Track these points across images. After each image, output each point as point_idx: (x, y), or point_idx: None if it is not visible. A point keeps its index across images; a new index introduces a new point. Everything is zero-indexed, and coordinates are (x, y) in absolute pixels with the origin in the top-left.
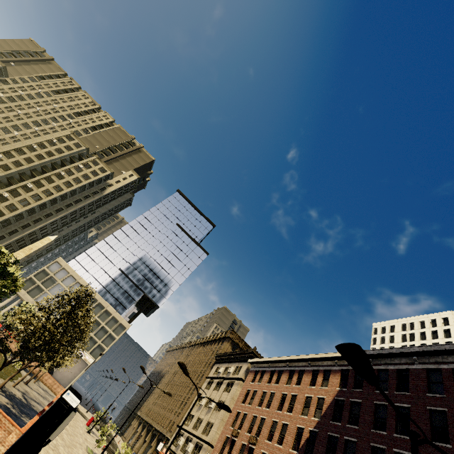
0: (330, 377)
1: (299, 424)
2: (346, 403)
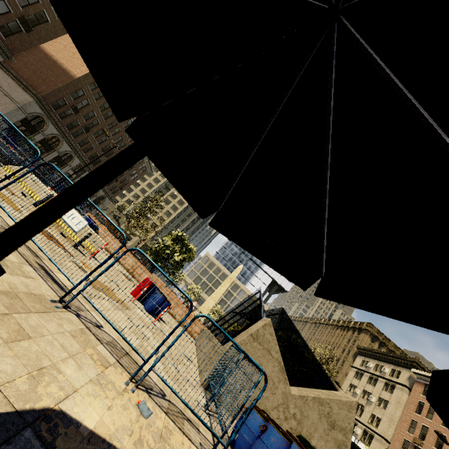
0: None
1: None
2: None
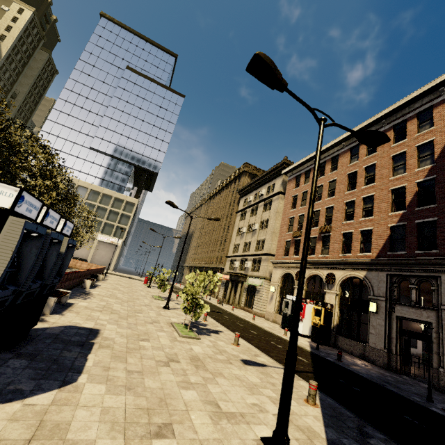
0: (434, 113)
1: (394, 186)
2: None
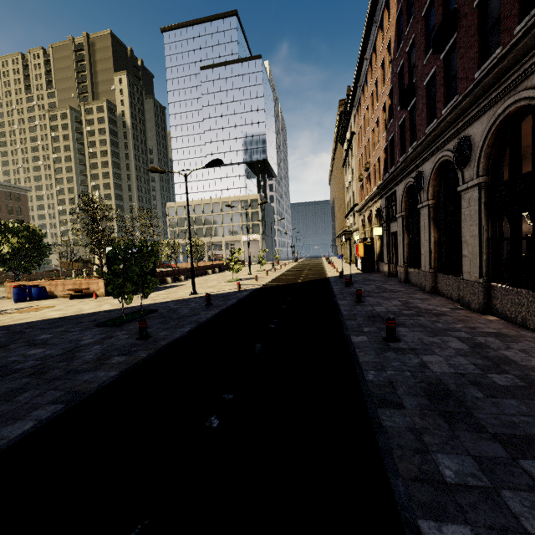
0: (389, 0)
1: (383, 103)
2: (403, 6)
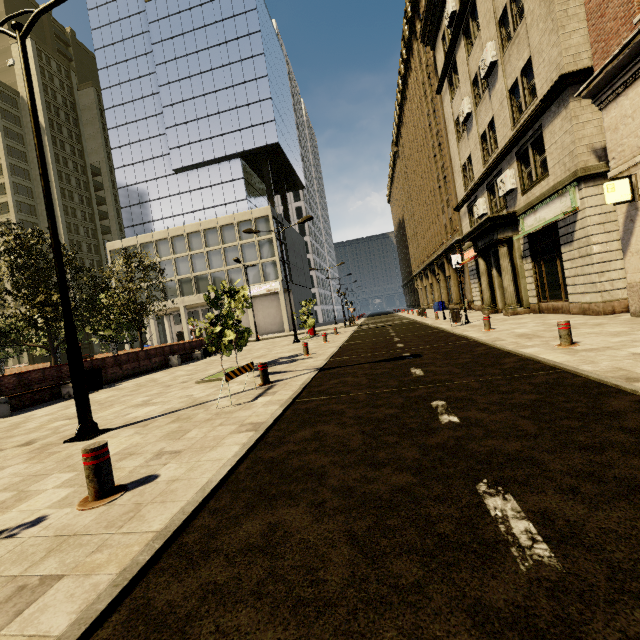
0: None
1: None
2: None
